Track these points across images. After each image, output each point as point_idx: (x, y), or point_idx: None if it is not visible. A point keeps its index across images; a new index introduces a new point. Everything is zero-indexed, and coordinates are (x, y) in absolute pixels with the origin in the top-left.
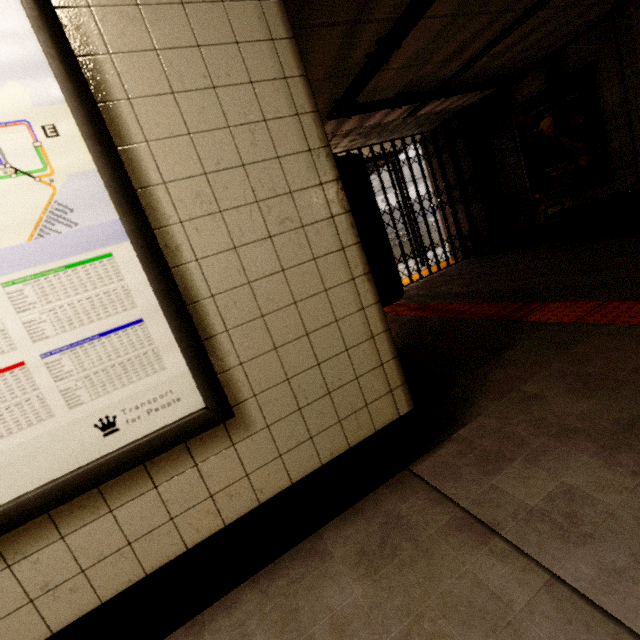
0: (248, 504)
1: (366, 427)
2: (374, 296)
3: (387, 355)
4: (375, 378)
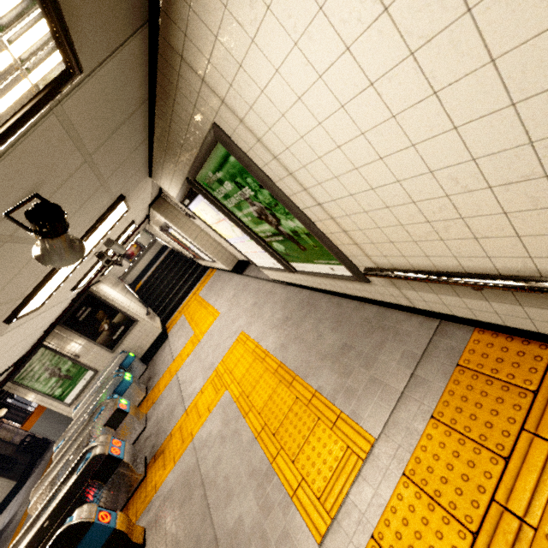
0: (1, 501)
1: (11, 488)
2: (2, 478)
3: (9, 481)
4: (9, 483)
